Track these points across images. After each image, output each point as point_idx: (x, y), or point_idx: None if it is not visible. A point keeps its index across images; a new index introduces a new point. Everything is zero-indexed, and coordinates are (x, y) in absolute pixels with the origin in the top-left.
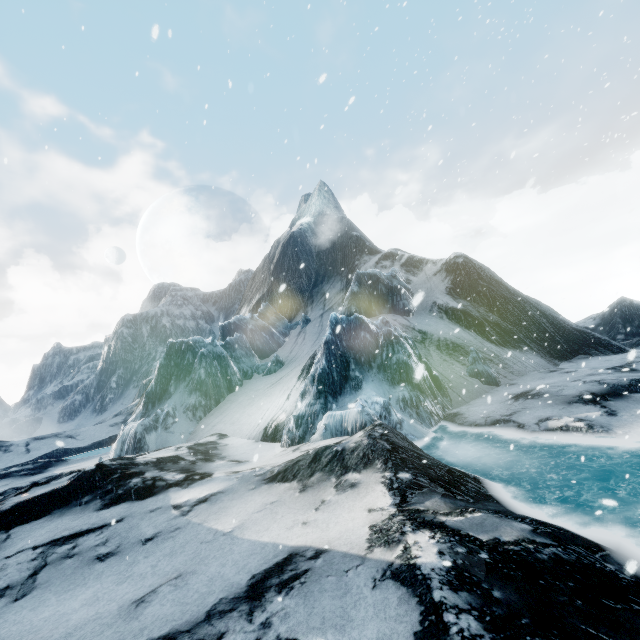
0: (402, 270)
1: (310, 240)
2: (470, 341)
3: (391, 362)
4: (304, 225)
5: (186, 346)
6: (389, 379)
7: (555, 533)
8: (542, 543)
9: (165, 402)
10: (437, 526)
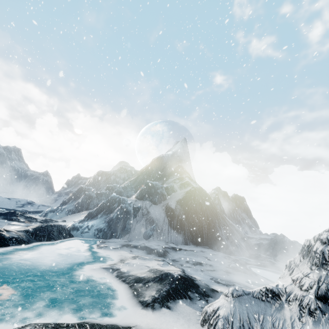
0: (178, 186)
1: (164, 162)
2: (159, 221)
3: (111, 216)
4: (166, 155)
5: (84, 189)
6: (105, 221)
7: (19, 240)
8: (9, 236)
9: (65, 205)
10: (5, 230)
